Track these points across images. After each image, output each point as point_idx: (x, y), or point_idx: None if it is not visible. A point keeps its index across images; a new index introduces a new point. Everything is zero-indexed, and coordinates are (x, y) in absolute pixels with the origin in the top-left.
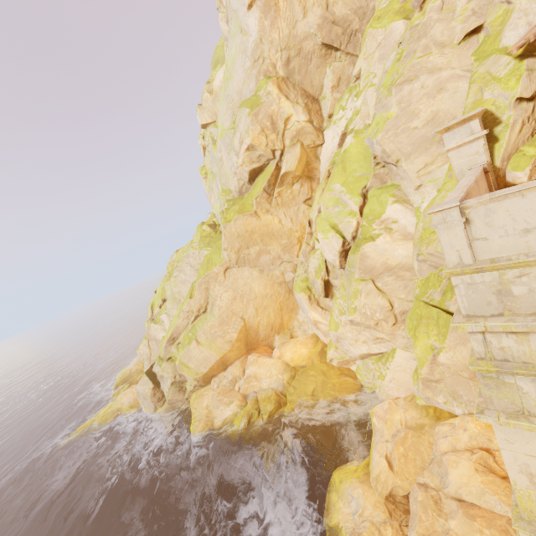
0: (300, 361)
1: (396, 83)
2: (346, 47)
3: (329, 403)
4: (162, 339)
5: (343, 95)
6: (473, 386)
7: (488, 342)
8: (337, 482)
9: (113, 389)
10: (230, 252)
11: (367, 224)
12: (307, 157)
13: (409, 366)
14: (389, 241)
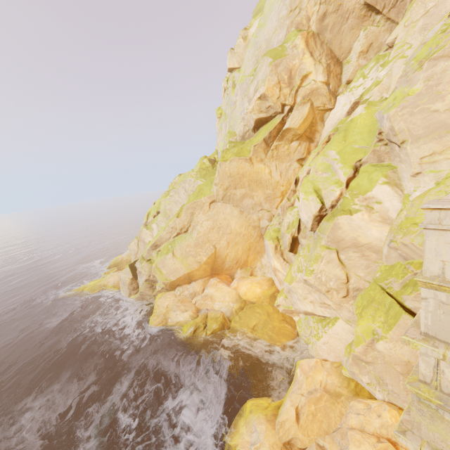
0: (251, 297)
1: (432, 56)
2: (389, 11)
3: (265, 340)
4: (148, 243)
5: (369, 62)
6: (402, 381)
7: (440, 371)
8: (248, 411)
9: (106, 269)
10: (219, 188)
11: (350, 196)
12: (313, 118)
13: (345, 337)
14: (365, 219)
